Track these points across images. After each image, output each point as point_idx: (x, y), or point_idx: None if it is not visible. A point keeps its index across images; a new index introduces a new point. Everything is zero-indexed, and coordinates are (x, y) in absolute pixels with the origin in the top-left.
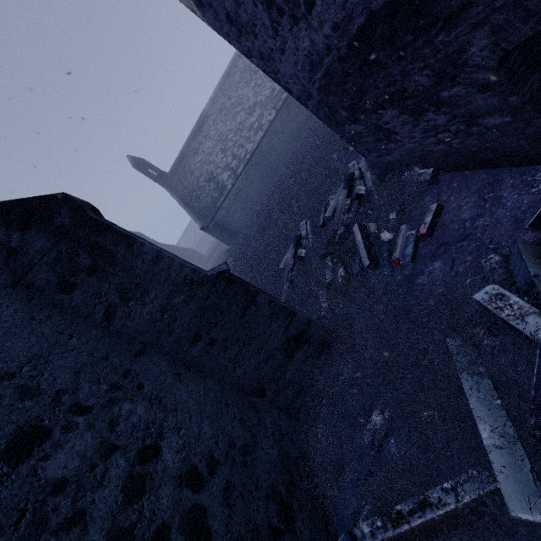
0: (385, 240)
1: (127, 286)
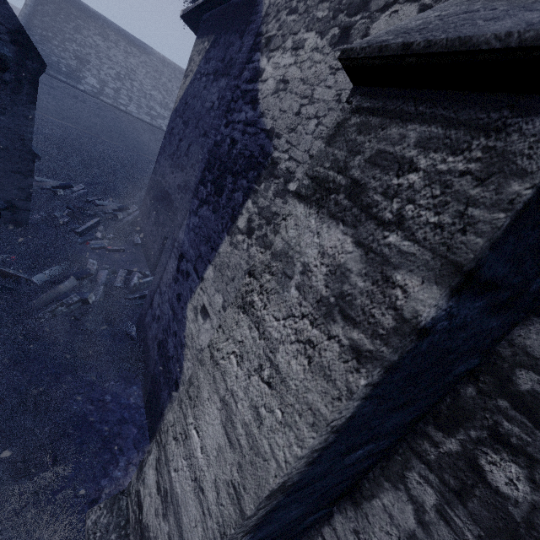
0: (97, 235)
1: (2, 102)
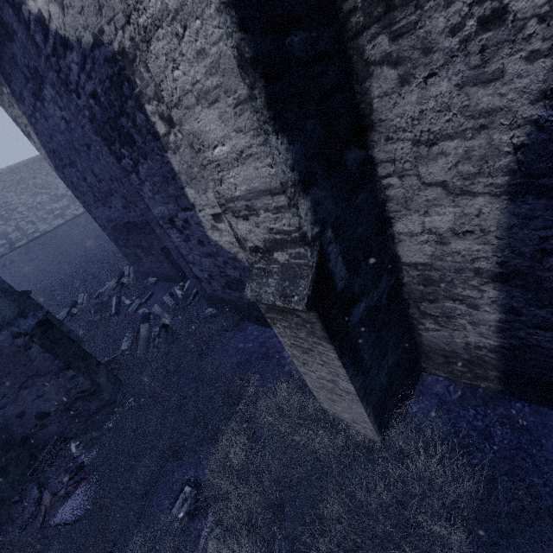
0: (127, 304)
1: None
